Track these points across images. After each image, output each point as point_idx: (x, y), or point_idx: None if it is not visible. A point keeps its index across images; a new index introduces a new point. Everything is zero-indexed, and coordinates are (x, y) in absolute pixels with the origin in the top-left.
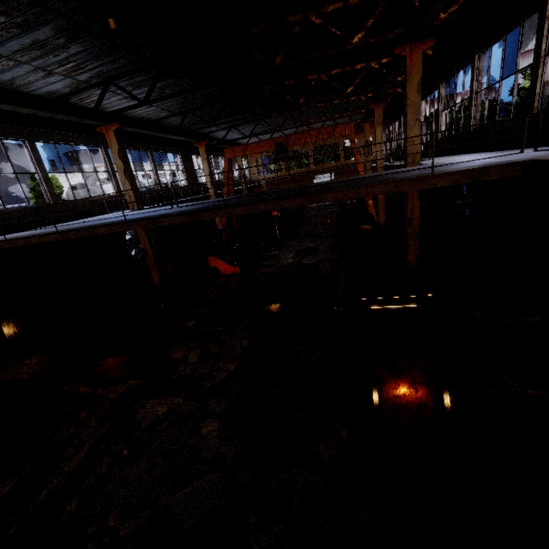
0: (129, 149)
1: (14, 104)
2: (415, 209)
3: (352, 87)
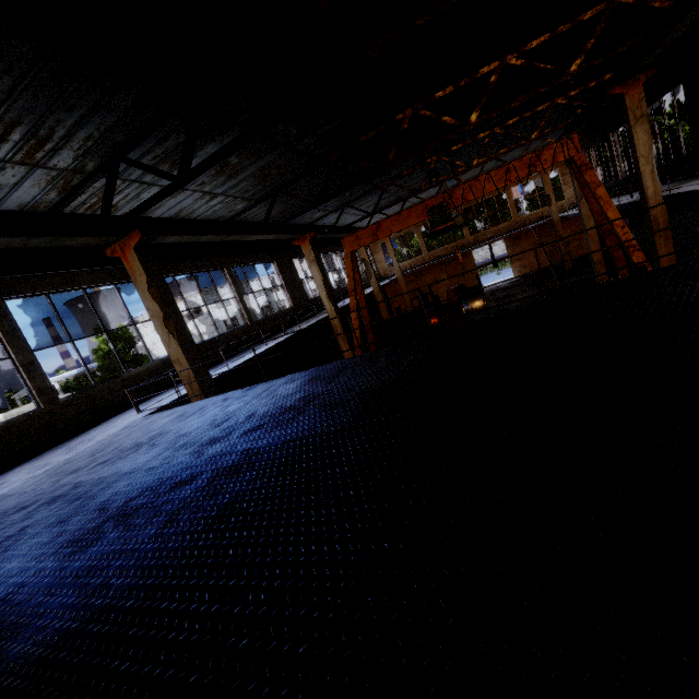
0: (192, 273)
1: None
2: None
3: (578, 58)
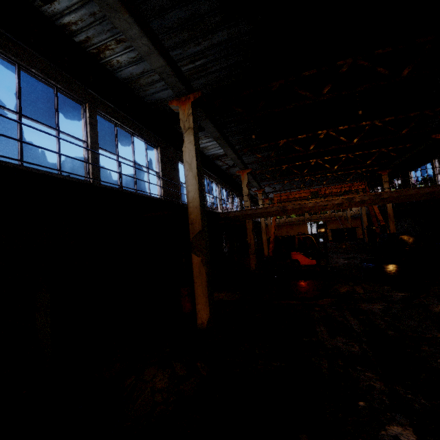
0: (225, 189)
1: (233, 152)
2: None
3: (369, 161)
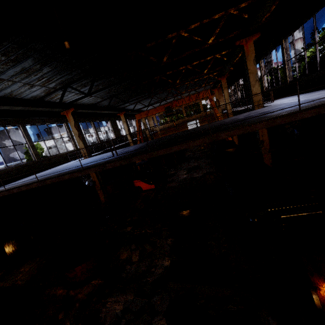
0: (80, 122)
1: (11, 105)
2: (264, 134)
3: (206, 69)
